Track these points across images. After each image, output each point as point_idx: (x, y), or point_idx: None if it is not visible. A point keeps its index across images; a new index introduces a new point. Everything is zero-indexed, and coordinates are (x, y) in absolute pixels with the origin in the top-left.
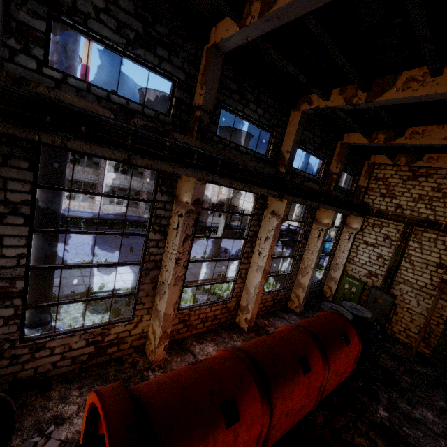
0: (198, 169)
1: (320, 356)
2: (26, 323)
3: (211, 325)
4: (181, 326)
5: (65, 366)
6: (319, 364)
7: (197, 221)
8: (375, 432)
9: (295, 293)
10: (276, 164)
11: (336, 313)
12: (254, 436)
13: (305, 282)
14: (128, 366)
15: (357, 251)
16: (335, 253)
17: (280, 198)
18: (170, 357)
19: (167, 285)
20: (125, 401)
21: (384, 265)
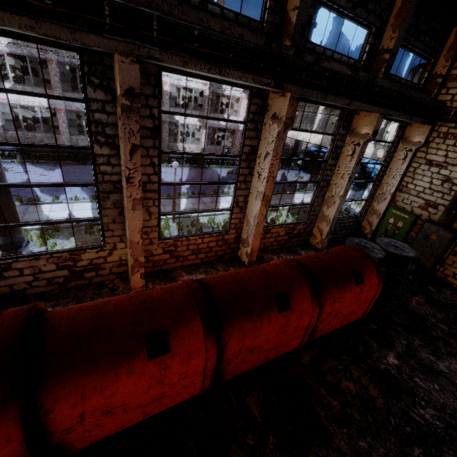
0: (117, 35)
1: (310, 295)
2: (2, 246)
3: (206, 258)
4: (167, 256)
5: (42, 286)
6: (306, 304)
7: (160, 131)
8: (370, 379)
9: (317, 228)
10: (278, 37)
11: (356, 248)
12: (196, 369)
13: (330, 214)
14: (107, 290)
15: (415, 174)
16: (383, 179)
17: (278, 89)
18: (152, 285)
19: (126, 209)
20: (17, 323)
21: (451, 191)
